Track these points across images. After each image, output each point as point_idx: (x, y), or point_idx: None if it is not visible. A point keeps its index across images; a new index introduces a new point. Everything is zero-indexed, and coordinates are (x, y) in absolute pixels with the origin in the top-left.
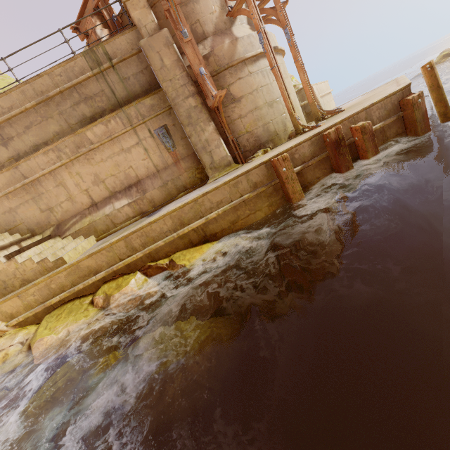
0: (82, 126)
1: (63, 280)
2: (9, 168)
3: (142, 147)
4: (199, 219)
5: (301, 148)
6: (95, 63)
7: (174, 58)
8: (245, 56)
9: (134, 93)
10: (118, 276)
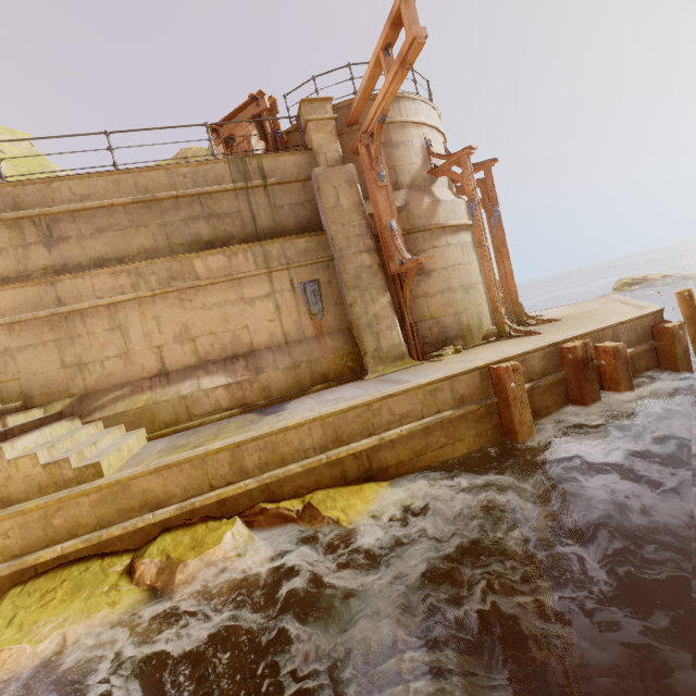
0: (190, 250)
1: (83, 512)
2: (40, 282)
3: (273, 302)
4: (366, 437)
5: (531, 358)
6: (241, 176)
7: (355, 200)
8: (446, 223)
9: (284, 227)
10: (196, 521)
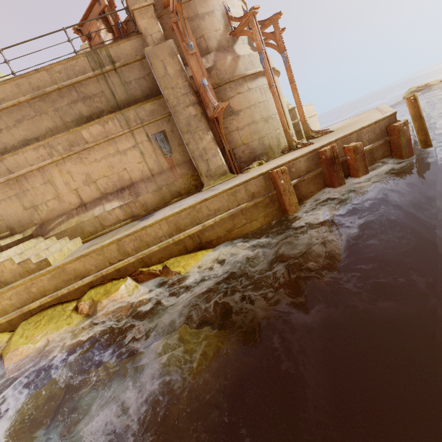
0: (78, 124)
1: (46, 284)
2: None
3: (138, 150)
4: (195, 226)
5: (298, 162)
6: (97, 64)
7: (178, 68)
8: (245, 73)
9: (134, 97)
10: (106, 281)
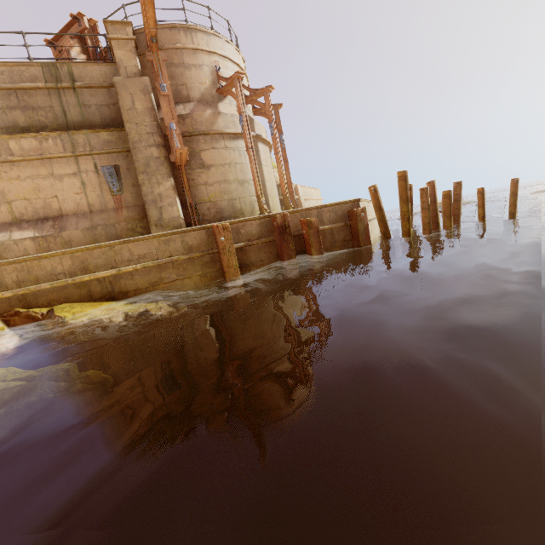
0: (8, 133)
1: None
2: None
3: (79, 179)
4: (110, 269)
5: (250, 225)
6: (53, 78)
7: (148, 106)
8: (223, 130)
9: (91, 123)
10: None
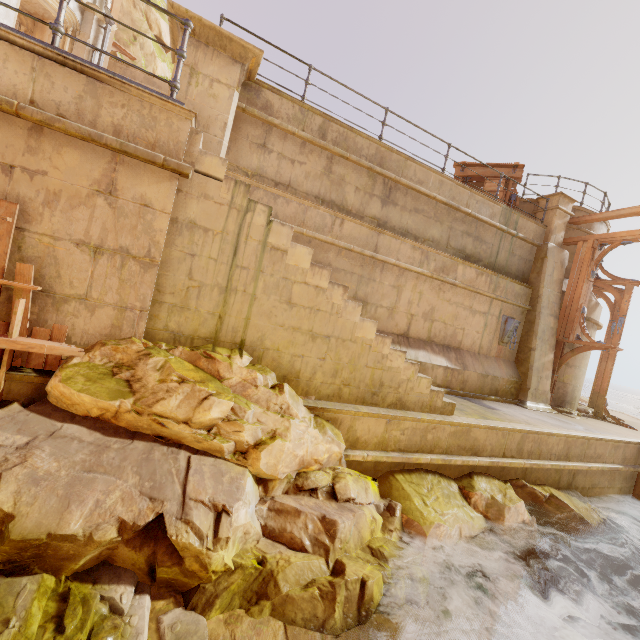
0: (455, 254)
1: (443, 437)
2: (373, 228)
3: (485, 320)
4: (578, 461)
5: None
6: (504, 221)
7: (560, 277)
8: (598, 321)
9: (509, 270)
10: (488, 474)
